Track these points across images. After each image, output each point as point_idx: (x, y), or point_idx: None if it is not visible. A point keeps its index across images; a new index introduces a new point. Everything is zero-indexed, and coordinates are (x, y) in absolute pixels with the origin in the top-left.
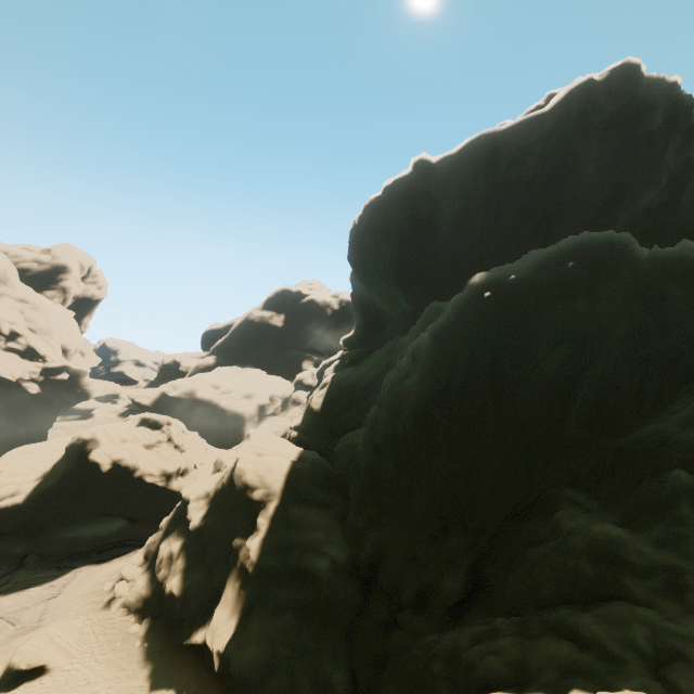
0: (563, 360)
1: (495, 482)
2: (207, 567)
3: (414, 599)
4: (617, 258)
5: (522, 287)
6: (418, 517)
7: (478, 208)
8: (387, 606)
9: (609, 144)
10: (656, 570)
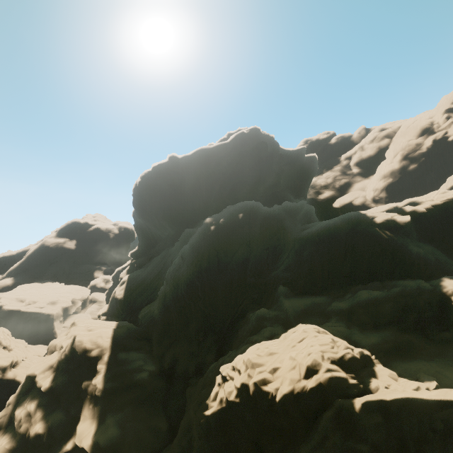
0: (243, 252)
1: (223, 307)
2: (63, 408)
3: (195, 371)
4: (256, 212)
5: (225, 224)
6: (192, 334)
7: (203, 182)
8: (182, 383)
9: (253, 160)
10: (273, 317)
